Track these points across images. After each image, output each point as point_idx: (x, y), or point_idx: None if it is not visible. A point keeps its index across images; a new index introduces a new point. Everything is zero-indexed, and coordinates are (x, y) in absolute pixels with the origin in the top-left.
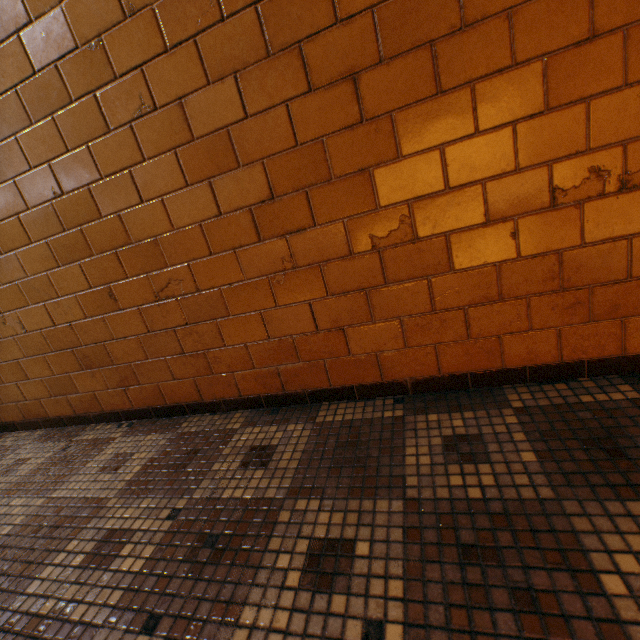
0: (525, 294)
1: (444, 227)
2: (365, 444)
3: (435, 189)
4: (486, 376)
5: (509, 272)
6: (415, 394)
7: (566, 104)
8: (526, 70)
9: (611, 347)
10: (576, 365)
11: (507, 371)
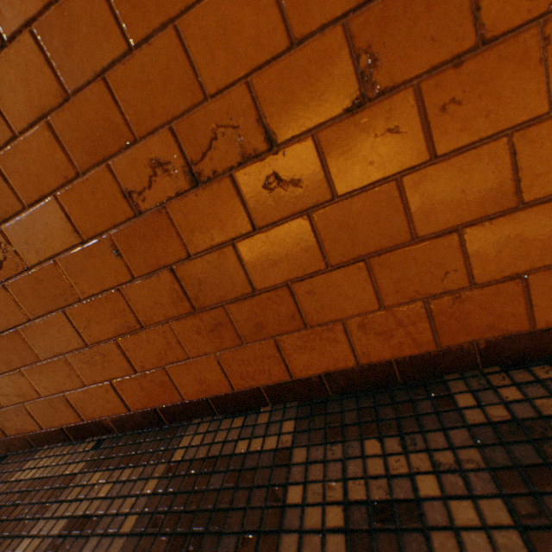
0: (164, 319)
1: (47, 251)
2: (4, 528)
3: (15, 208)
4: (174, 410)
5: (136, 295)
6: (120, 433)
7: (85, 84)
8: (22, 47)
9: (278, 371)
10: (253, 393)
11: (191, 404)
